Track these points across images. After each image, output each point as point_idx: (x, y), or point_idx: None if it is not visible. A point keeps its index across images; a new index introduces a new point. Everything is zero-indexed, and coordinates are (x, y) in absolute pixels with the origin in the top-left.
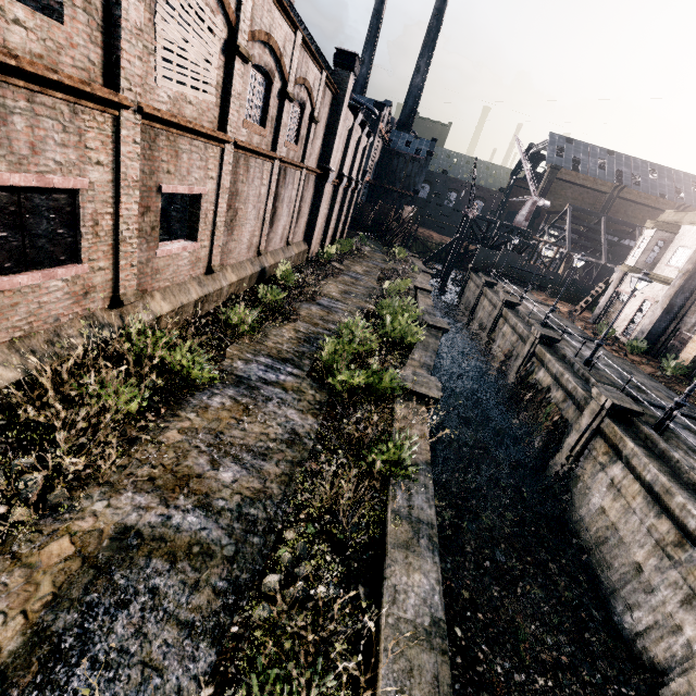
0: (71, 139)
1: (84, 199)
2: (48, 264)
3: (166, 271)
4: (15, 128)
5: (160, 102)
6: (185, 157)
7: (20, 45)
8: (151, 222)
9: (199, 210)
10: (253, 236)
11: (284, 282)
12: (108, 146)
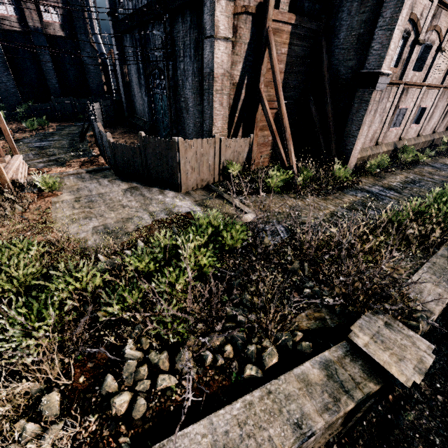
0: (412, 97)
1: (407, 111)
2: (395, 127)
3: (409, 133)
4: (407, 96)
5: (429, 82)
6: (428, 96)
7: (414, 80)
8: (413, 117)
9: (423, 113)
10: (434, 124)
11: (444, 144)
12: (416, 97)
